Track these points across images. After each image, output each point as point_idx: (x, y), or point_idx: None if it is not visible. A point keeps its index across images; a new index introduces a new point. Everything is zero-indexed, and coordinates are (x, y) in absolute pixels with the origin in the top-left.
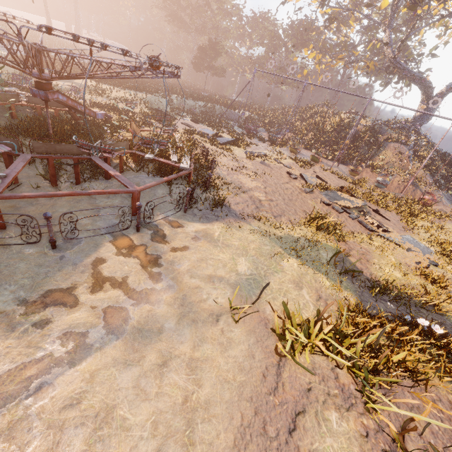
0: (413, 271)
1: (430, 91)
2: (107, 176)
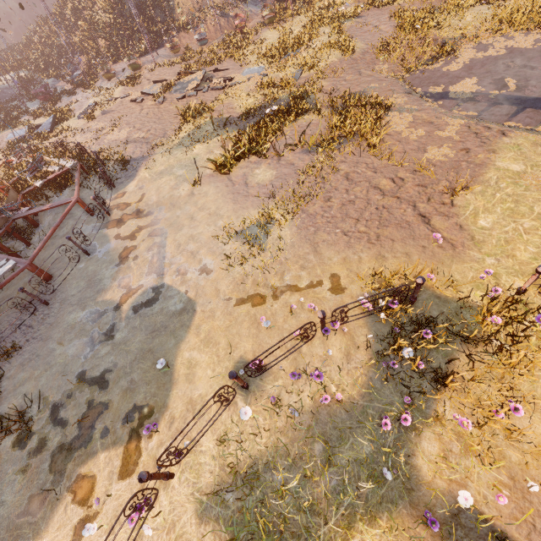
0: (257, 91)
1: None
2: (36, 224)
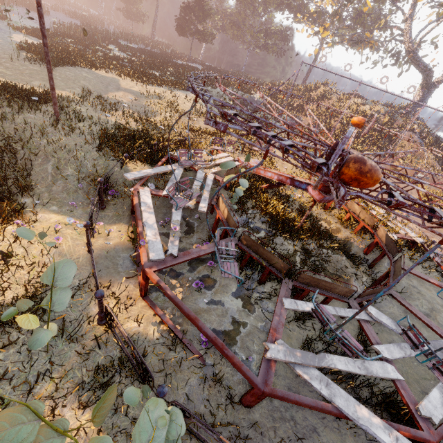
0: None
1: (430, 80)
2: (373, 266)
